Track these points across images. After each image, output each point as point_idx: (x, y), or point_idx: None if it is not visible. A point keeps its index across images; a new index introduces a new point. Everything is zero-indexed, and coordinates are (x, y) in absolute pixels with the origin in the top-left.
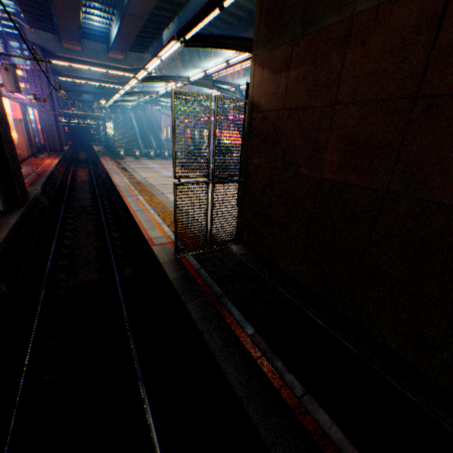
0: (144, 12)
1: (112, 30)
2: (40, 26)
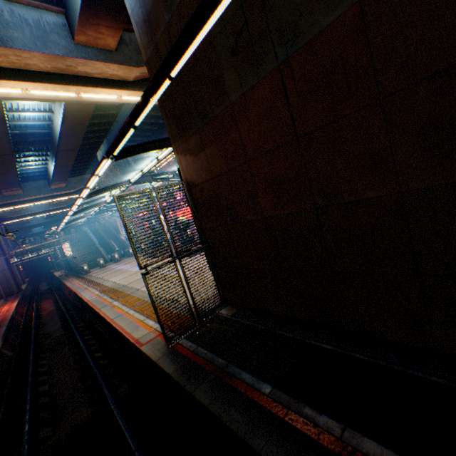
0: (75, 145)
1: (50, 166)
2: None
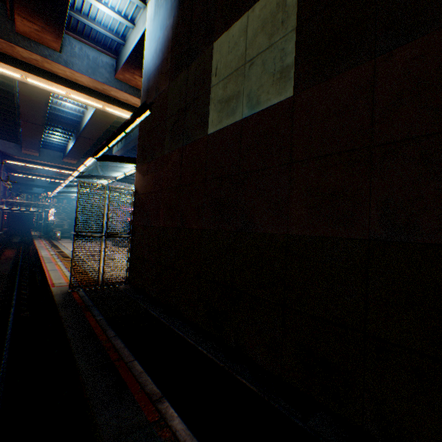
0: (95, 136)
1: (70, 144)
2: (6, 137)
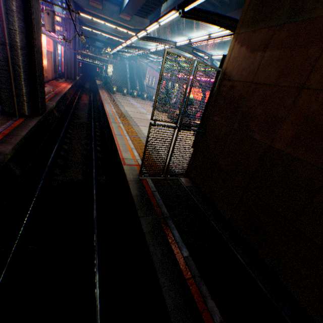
0: None
1: None
2: None
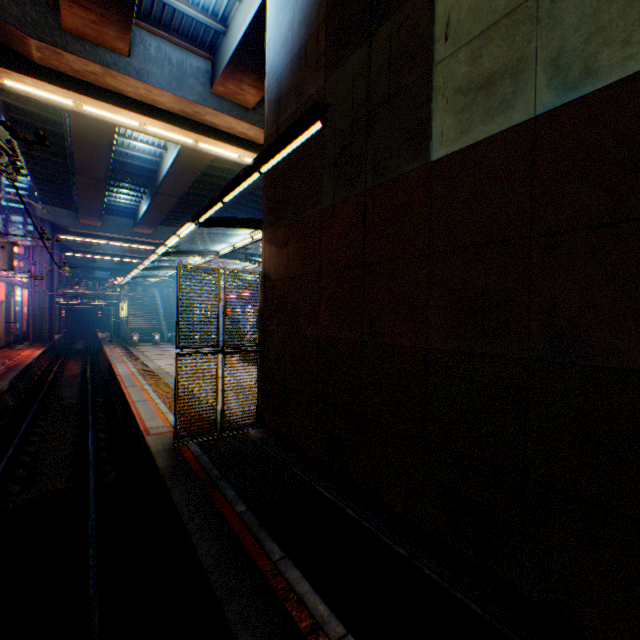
0: (178, 192)
1: (142, 206)
2: (56, 203)
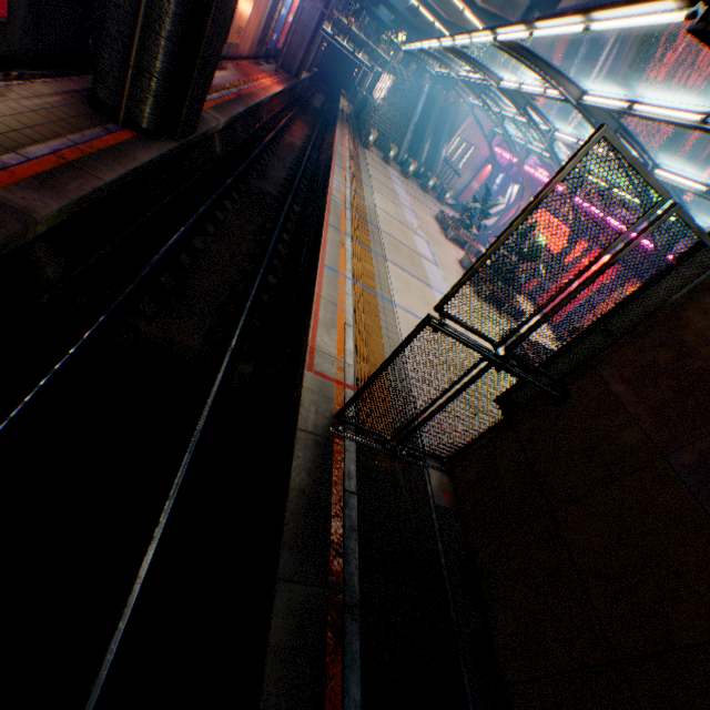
0: None
1: None
2: None
